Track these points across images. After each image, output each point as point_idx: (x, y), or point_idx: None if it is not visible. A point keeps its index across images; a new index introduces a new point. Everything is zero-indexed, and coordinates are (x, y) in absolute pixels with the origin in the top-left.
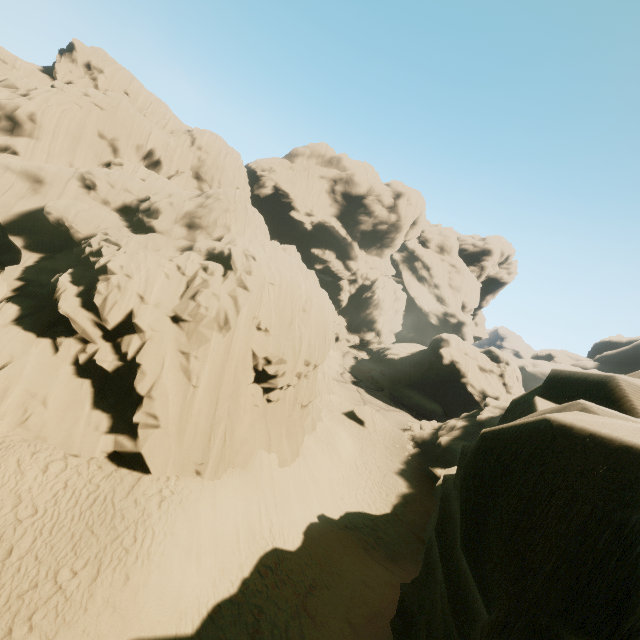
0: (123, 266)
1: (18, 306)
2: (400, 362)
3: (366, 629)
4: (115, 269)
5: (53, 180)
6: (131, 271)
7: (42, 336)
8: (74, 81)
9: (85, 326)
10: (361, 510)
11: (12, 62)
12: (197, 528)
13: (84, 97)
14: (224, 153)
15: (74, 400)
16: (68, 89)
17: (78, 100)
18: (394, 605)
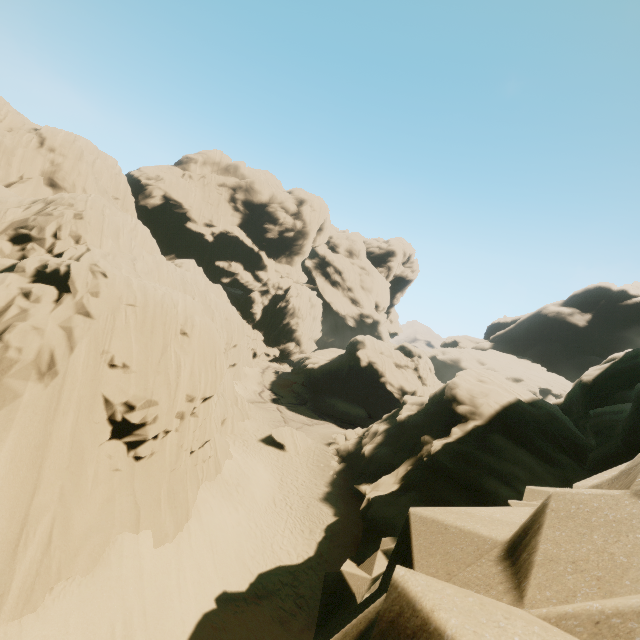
0: None
1: None
2: (320, 371)
3: None
4: None
5: None
6: None
7: None
8: None
9: None
10: (278, 564)
11: None
12: None
13: None
14: (92, 158)
15: None
16: None
17: None
18: None
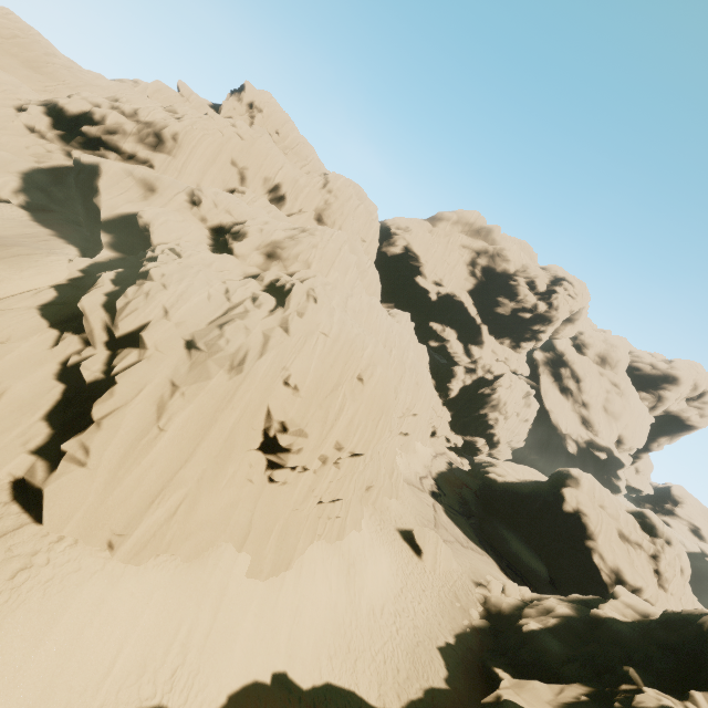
0: (165, 275)
1: (57, 293)
2: (503, 487)
3: None
4: (155, 276)
5: (164, 191)
6: (170, 281)
7: (54, 327)
8: (234, 117)
9: (95, 327)
10: (353, 688)
11: (188, 96)
12: (46, 630)
13: (230, 127)
14: (358, 202)
15: (31, 402)
16: (218, 118)
17: (223, 128)
18: None
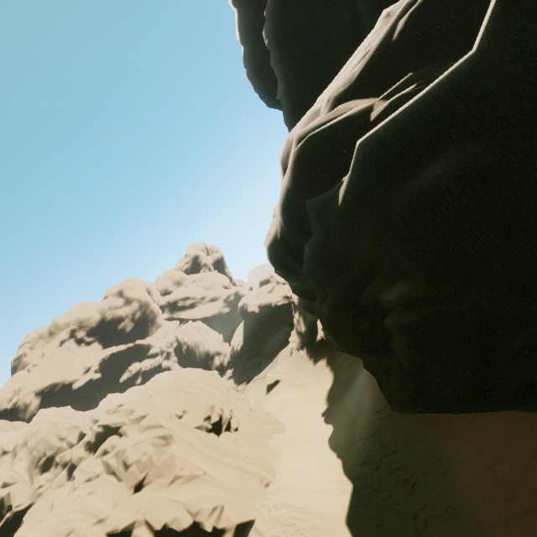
0: None
1: None
2: (246, 342)
3: (372, 386)
4: None
5: None
6: (65, 530)
7: None
8: None
9: None
10: (327, 391)
11: None
12: (300, 483)
13: None
14: None
15: None
16: None
17: None
18: (368, 372)
